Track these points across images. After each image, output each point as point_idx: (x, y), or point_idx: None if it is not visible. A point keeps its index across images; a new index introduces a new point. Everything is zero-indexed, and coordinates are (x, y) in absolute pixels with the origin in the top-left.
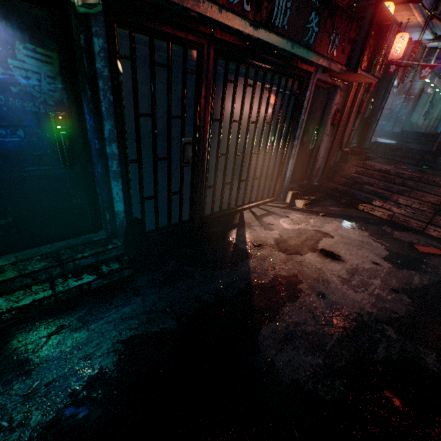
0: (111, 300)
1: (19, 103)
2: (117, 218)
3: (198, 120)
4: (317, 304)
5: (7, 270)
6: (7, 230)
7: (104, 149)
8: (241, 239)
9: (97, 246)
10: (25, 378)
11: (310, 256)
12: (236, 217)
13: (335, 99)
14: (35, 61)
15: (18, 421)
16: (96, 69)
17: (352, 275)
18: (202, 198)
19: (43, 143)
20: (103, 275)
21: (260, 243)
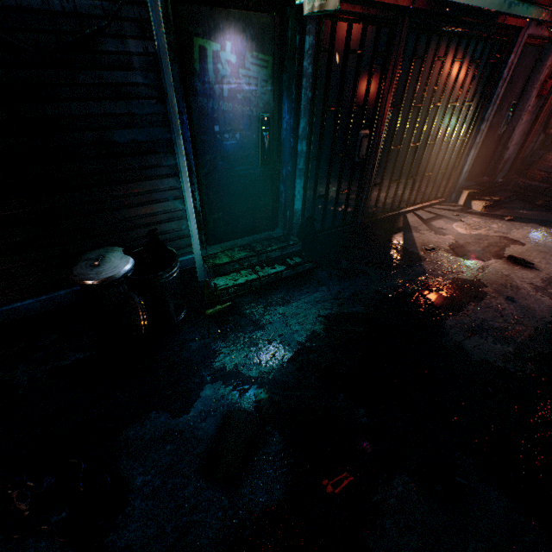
0: (300, 287)
1: (240, 109)
2: (294, 216)
3: (378, 108)
4: (505, 306)
5: (221, 256)
6: (217, 224)
7: (296, 148)
8: (410, 243)
9: (279, 241)
10: (262, 331)
11: (494, 263)
12: (398, 220)
13: (549, 59)
14: (256, 68)
15: (270, 353)
16: (302, 68)
17: (548, 284)
18: (367, 198)
19: (250, 144)
20: (291, 266)
21: (433, 247)
